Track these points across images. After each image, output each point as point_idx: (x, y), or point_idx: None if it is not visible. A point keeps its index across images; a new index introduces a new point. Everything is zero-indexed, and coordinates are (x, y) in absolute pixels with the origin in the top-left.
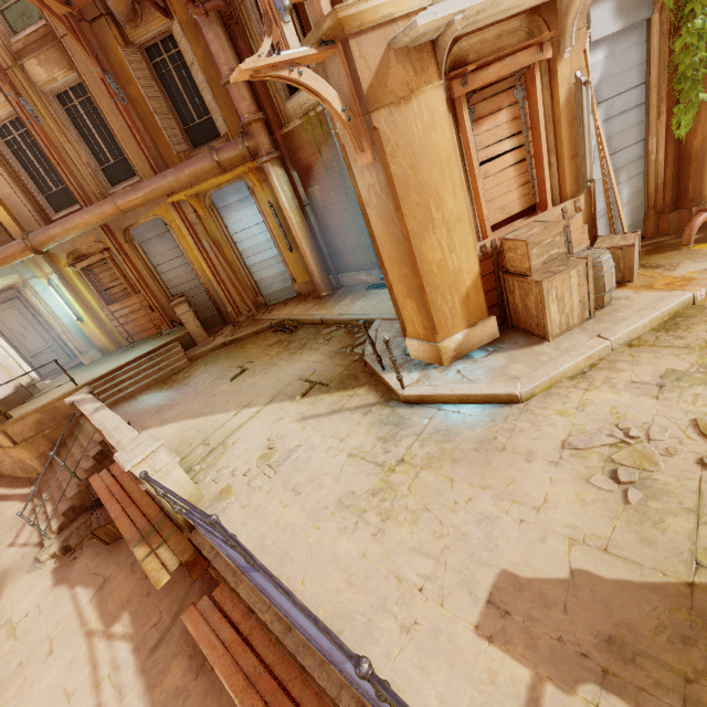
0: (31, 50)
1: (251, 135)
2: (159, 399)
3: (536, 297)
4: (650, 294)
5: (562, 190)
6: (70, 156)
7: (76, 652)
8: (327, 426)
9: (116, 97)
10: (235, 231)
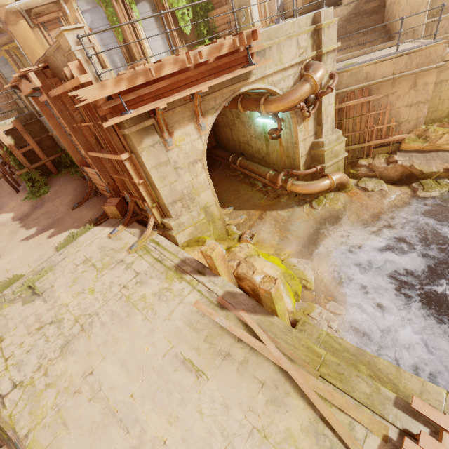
0: None
1: None
2: None
3: None
4: None
5: None
6: None
7: None
8: None
9: None
10: None
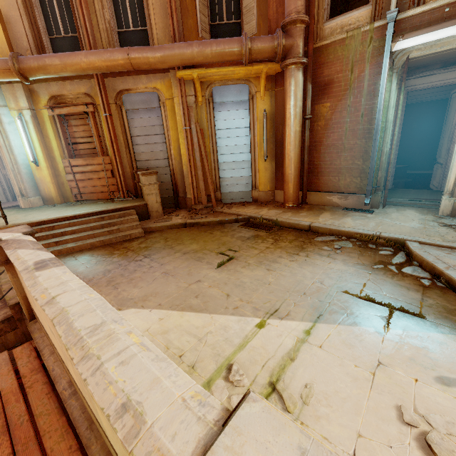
0: None
1: (290, 34)
2: (110, 265)
3: None
4: None
5: None
6: (94, 4)
7: None
8: None
9: None
10: (220, 127)
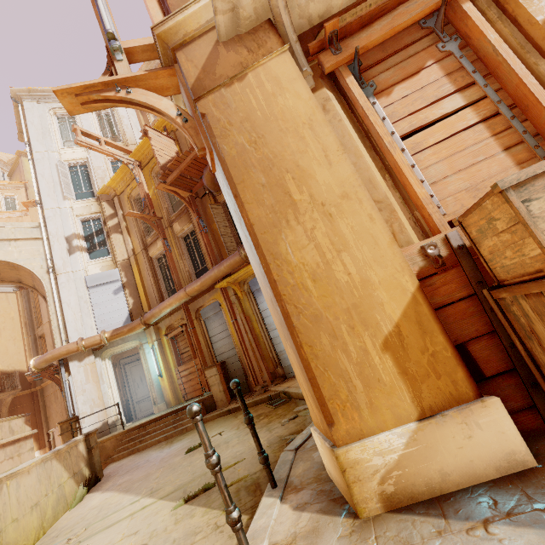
0: (177, 218)
1: None
2: (144, 458)
3: None
4: None
5: None
6: (180, 267)
7: None
8: None
9: (202, 229)
10: (264, 308)
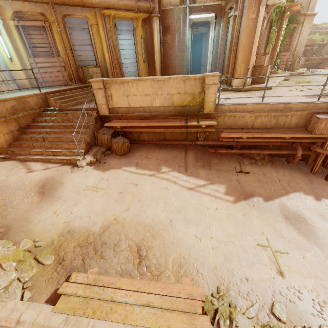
0: None
1: (153, 2)
2: None
3: (264, 71)
4: (272, 80)
5: (257, 53)
6: None
7: (152, 180)
8: (228, 95)
9: None
10: (121, 44)
